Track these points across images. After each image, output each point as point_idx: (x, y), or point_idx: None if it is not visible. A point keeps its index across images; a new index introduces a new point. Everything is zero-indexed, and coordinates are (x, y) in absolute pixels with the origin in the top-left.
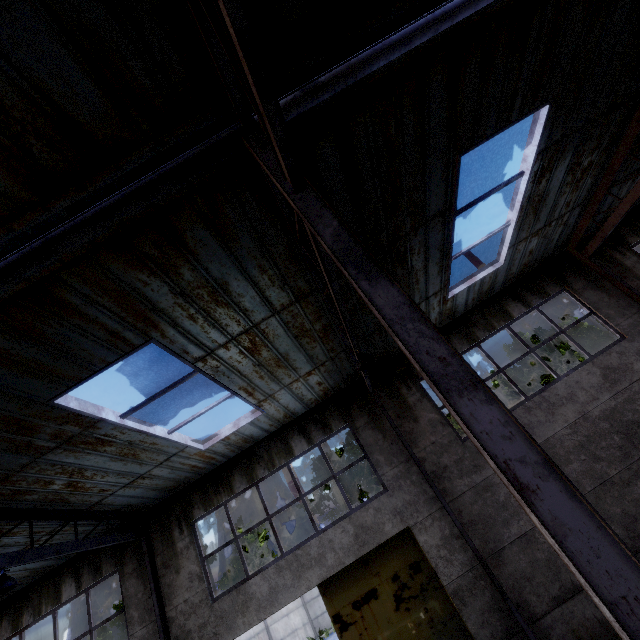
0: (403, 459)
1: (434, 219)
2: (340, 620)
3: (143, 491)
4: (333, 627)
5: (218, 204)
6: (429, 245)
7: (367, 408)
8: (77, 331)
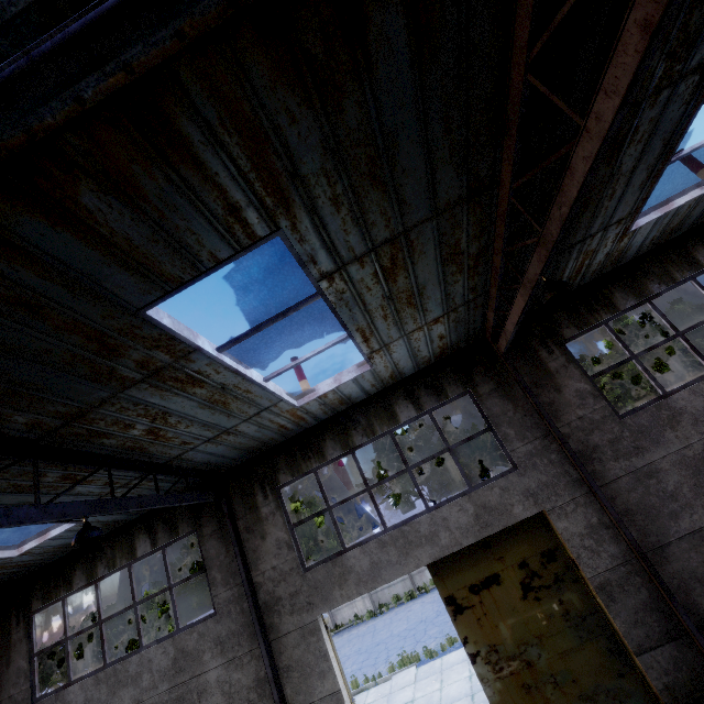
0: (539, 434)
1: (690, 76)
2: (454, 603)
3: (225, 449)
4: (394, 603)
5: None
6: (657, 129)
7: (493, 373)
8: (187, 195)
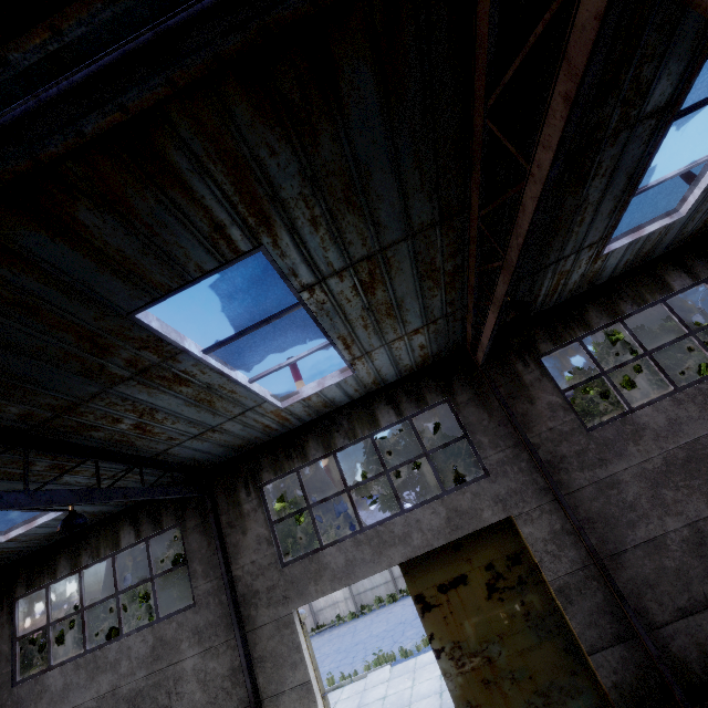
0: (511, 443)
1: (646, 120)
2: (423, 601)
3: (210, 446)
4: (376, 605)
5: (399, 20)
6: (620, 165)
7: (472, 383)
8: (175, 214)
